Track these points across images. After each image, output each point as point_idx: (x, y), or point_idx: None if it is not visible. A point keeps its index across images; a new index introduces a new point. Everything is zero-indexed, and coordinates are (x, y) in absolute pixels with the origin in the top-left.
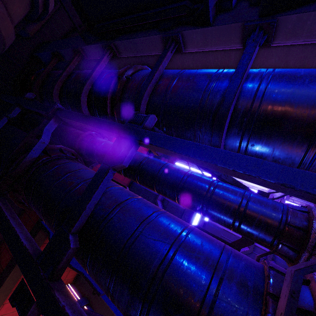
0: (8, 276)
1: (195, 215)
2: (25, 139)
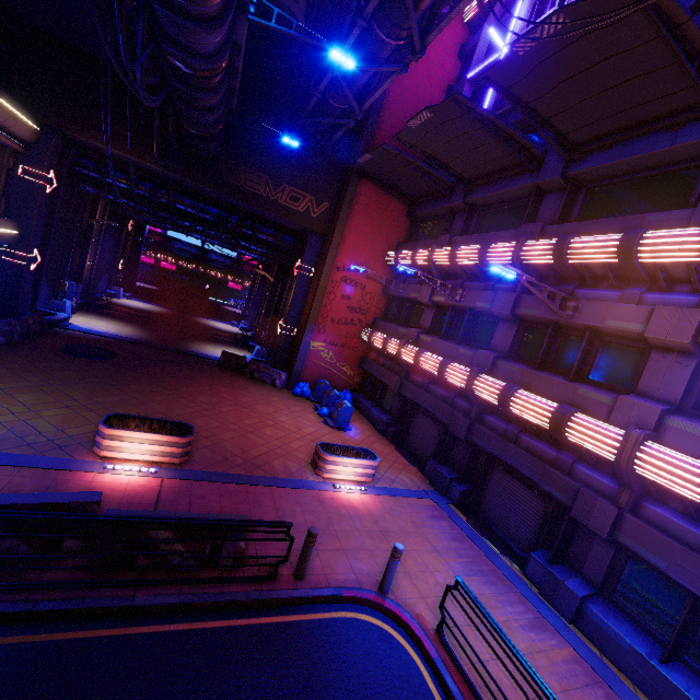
0: (341, 210)
1: (484, 103)
2: (324, 64)
